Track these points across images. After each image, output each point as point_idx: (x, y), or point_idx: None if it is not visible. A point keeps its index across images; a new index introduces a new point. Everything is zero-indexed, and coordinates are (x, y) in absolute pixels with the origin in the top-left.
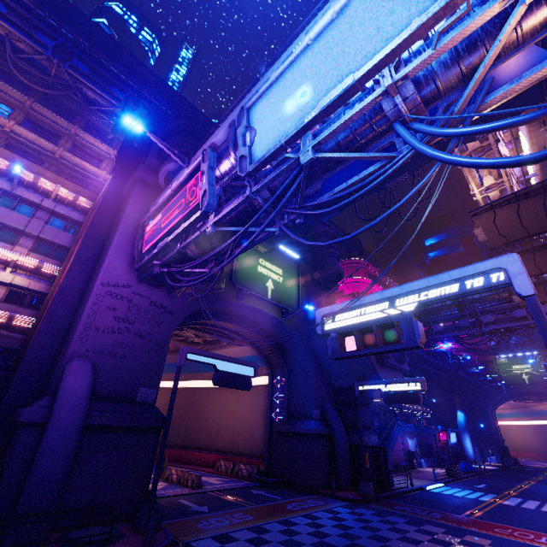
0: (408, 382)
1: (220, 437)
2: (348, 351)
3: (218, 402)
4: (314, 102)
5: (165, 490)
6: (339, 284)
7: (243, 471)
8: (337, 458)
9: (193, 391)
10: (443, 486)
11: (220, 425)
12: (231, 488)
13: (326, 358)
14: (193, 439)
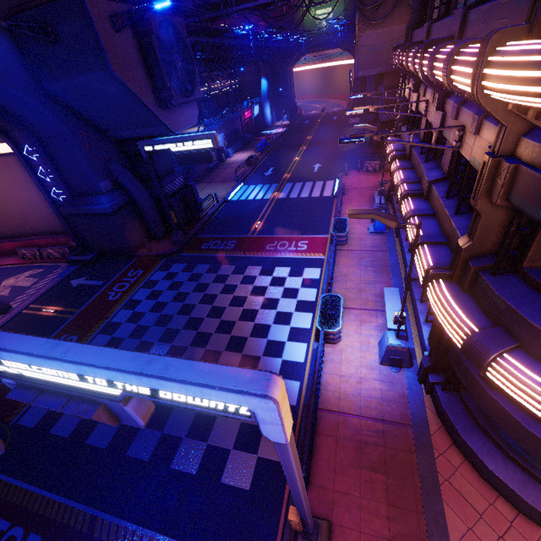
0: (199, 140)
1: (1, 224)
2: None
3: None
4: None
5: None
6: None
7: (54, 255)
8: (146, 219)
9: None
10: (242, 187)
11: None
12: (47, 291)
13: (84, 108)
14: None
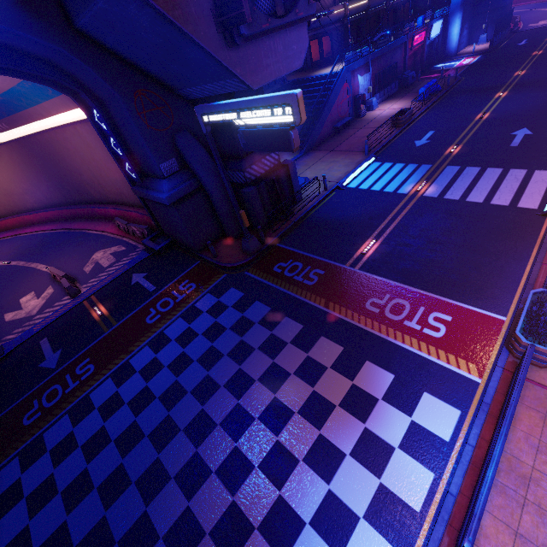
0: (272, 106)
1: (106, 190)
2: None
3: (72, 150)
4: None
5: (42, 312)
6: None
7: (137, 233)
8: (217, 212)
9: (37, 142)
10: (371, 164)
11: (97, 178)
12: (111, 281)
13: (132, 55)
14: (87, 195)
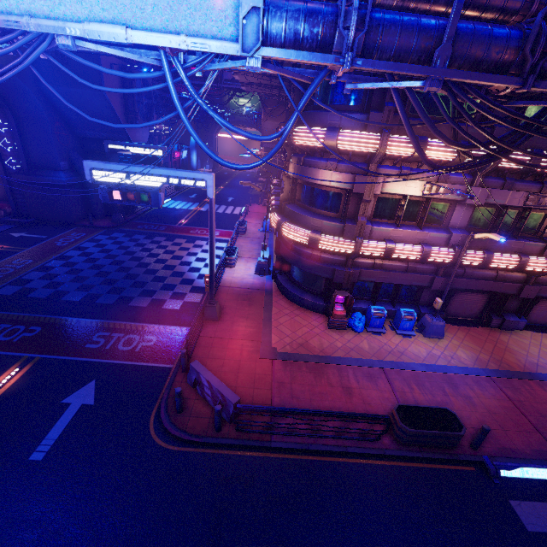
0: (154, 149)
1: None
2: (116, 201)
3: None
4: (74, 2)
5: None
6: (111, 175)
7: None
8: (91, 200)
9: None
10: (170, 201)
11: None
12: None
13: (66, 108)
14: None
